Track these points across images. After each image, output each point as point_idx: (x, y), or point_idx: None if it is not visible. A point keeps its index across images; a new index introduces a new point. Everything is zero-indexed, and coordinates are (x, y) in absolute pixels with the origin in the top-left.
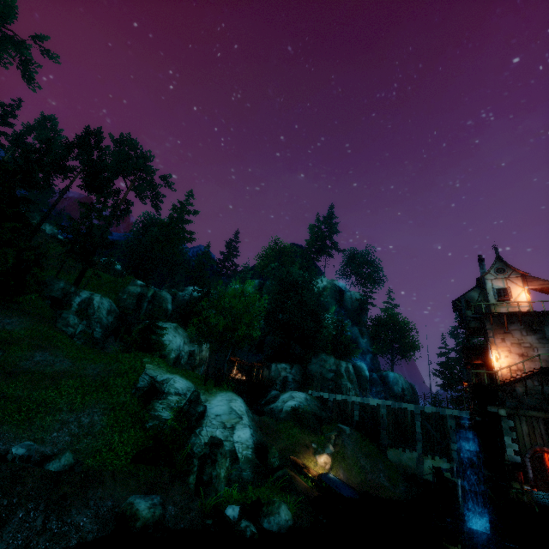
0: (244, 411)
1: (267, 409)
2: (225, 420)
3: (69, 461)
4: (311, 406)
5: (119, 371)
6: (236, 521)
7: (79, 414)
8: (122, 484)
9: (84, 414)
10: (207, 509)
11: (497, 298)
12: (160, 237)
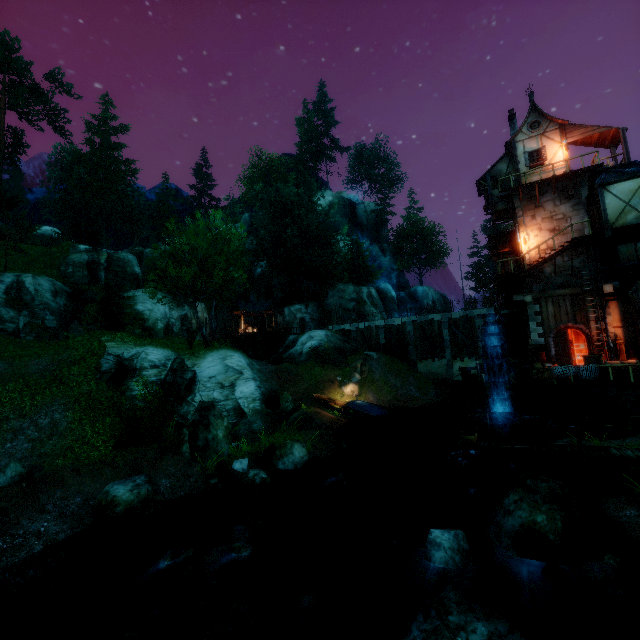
0: (244, 365)
1: (286, 356)
2: (221, 380)
3: (17, 472)
4: (333, 341)
5: (73, 358)
6: (246, 472)
7: (33, 418)
8: (93, 476)
9: (40, 416)
10: (210, 471)
11: (530, 164)
12: (88, 177)
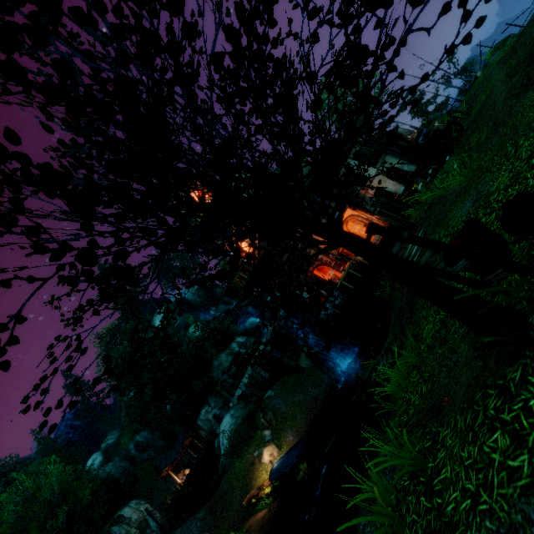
0: None
1: (220, 470)
2: None
3: None
4: (239, 414)
5: None
6: None
7: None
8: None
9: None
10: None
11: None
12: None
